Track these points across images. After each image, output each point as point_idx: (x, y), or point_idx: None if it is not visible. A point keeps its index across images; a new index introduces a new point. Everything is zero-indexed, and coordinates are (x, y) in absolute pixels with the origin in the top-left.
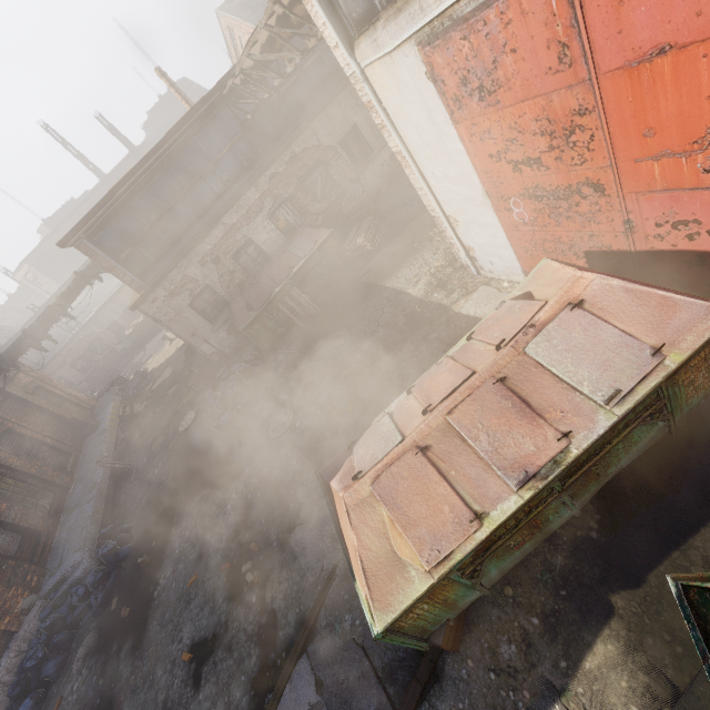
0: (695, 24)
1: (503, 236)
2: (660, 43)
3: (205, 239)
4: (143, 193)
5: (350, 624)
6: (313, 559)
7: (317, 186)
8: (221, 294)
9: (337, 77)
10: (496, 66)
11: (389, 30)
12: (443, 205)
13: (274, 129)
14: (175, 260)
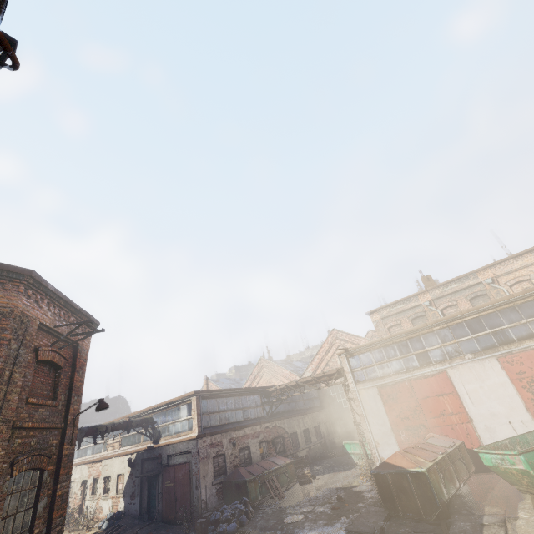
0: (431, 394)
1: (397, 449)
2: (427, 396)
3: (236, 431)
4: (225, 398)
5: (404, 530)
6: (367, 528)
7: (278, 445)
8: (227, 463)
9: (293, 412)
10: (397, 394)
11: (370, 383)
12: (374, 436)
13: (270, 412)
14: (224, 429)
